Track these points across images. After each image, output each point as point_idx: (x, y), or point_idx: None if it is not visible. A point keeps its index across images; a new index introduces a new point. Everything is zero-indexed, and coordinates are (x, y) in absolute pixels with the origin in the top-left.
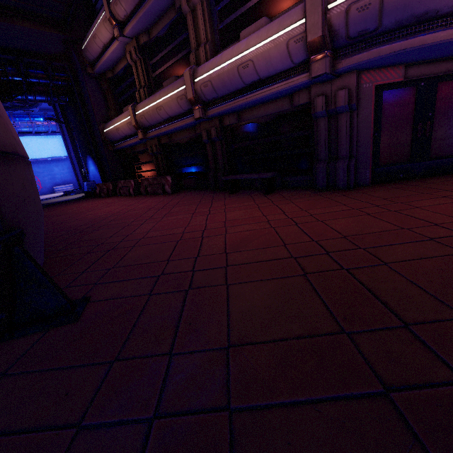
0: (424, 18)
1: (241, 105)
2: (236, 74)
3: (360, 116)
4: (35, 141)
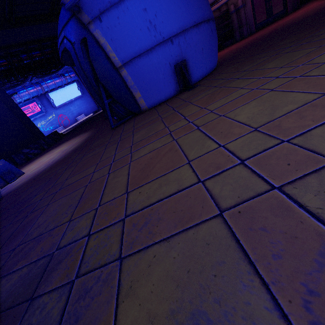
0: None
1: None
2: None
3: (247, 7)
4: (57, 94)
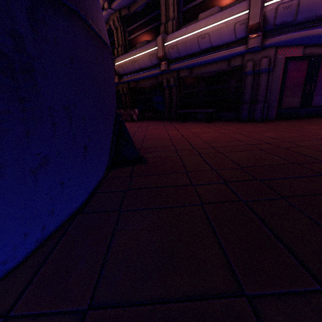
0: (321, 18)
1: (195, 63)
2: (195, 42)
3: (274, 76)
4: None
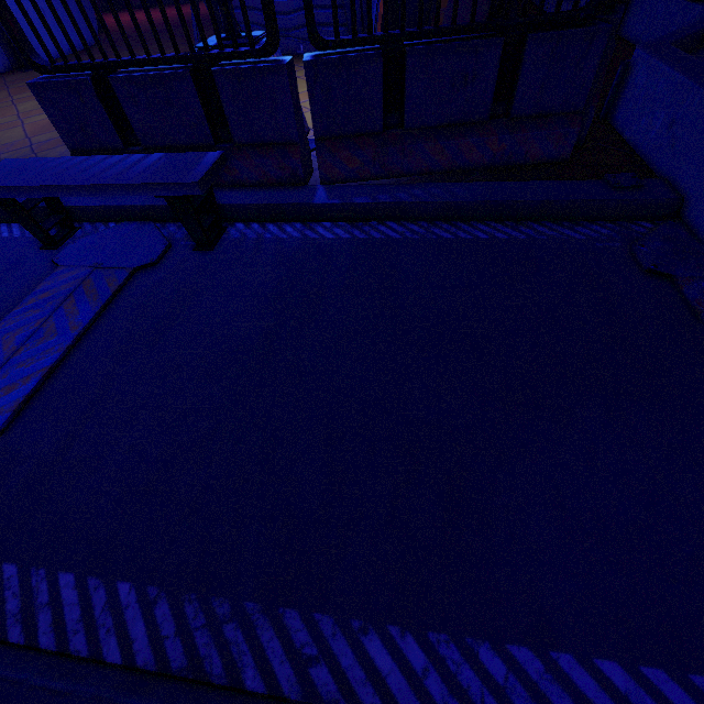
0: None
1: None
2: None
3: None
4: None
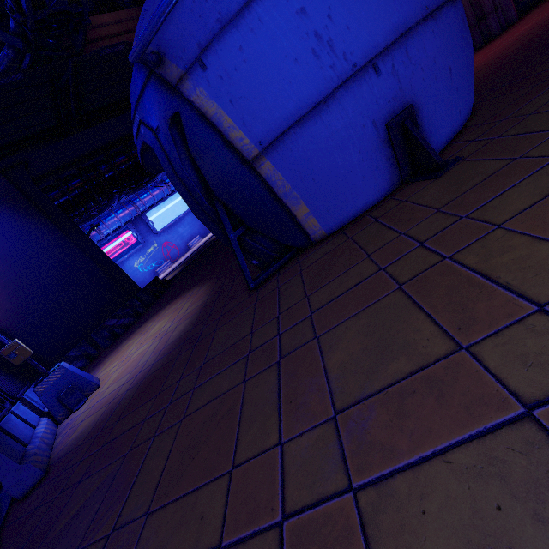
0: None
1: None
2: None
3: None
4: (157, 212)
